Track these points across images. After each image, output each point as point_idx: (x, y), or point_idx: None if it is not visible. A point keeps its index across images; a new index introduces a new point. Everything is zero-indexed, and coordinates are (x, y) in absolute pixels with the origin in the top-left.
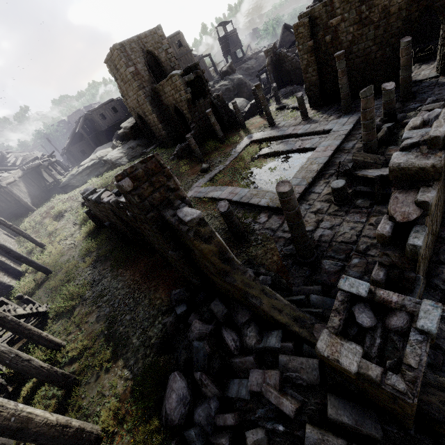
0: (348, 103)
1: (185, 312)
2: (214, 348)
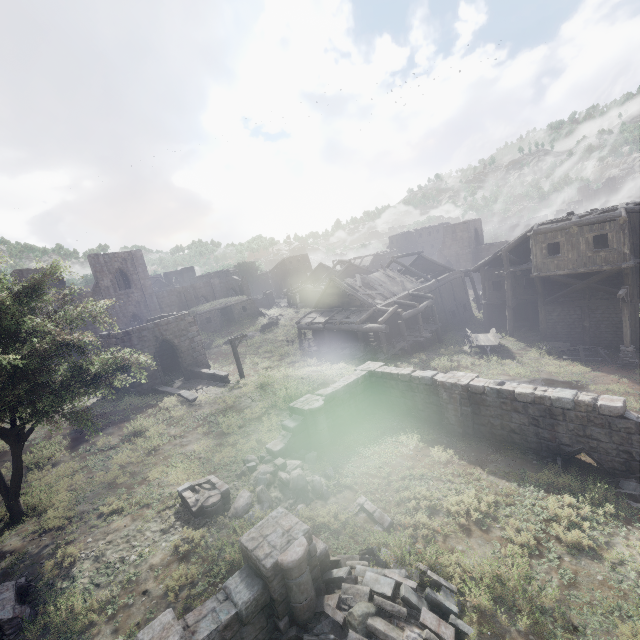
0: None
1: None
2: None
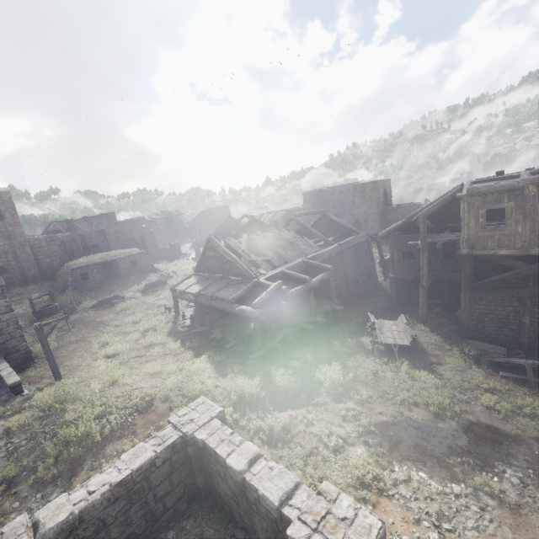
0: None
1: None
2: None
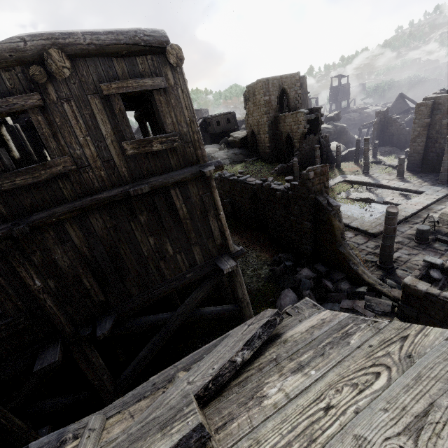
0: (446, 176)
1: (291, 265)
2: (315, 286)
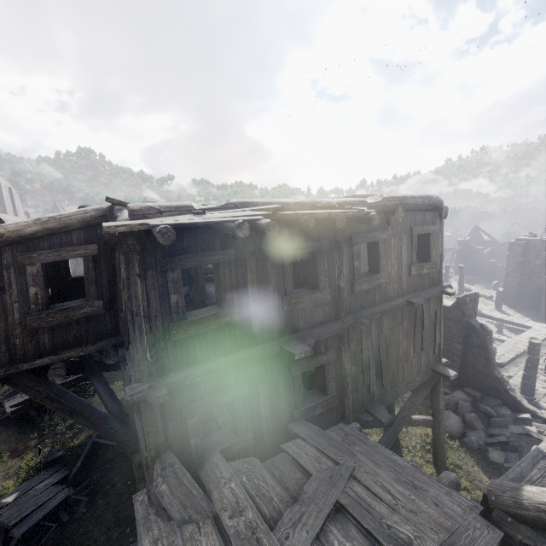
0: None
1: None
2: (473, 410)
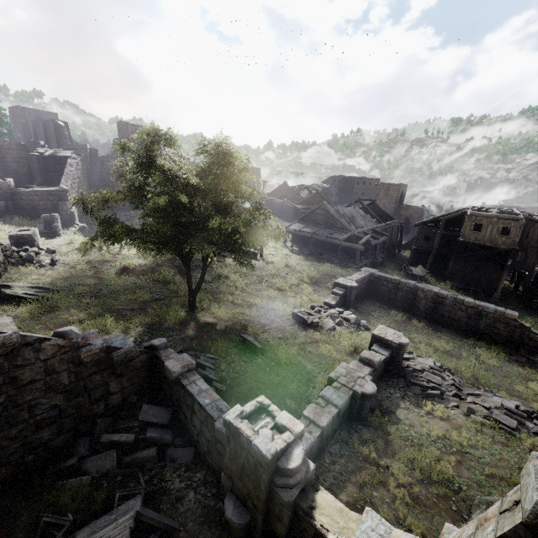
0: None
1: None
2: None
